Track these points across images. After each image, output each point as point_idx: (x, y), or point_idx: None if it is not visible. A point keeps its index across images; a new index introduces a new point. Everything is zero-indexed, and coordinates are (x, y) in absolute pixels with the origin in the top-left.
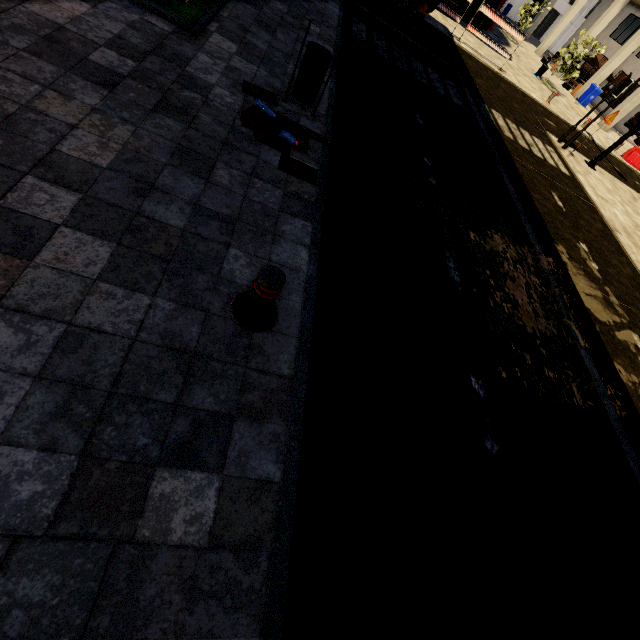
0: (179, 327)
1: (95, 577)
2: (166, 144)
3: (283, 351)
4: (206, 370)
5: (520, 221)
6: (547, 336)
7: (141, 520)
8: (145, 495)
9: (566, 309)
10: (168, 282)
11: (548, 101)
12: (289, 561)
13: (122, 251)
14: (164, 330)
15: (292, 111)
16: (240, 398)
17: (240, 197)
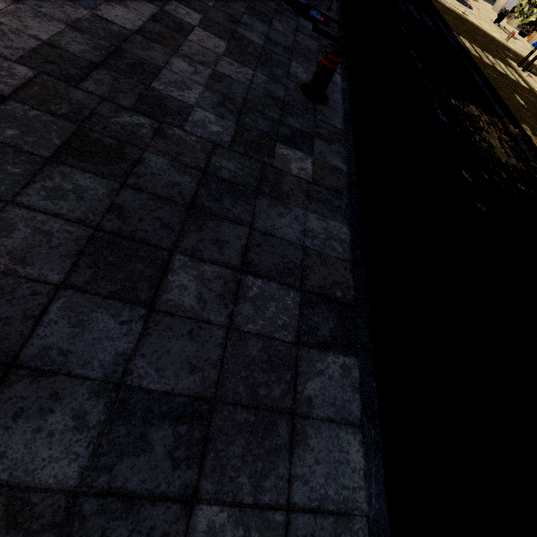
0: (272, 89)
1: (257, 172)
2: (241, 3)
3: (335, 117)
4: (292, 111)
5: (490, 103)
6: (518, 168)
7: (274, 160)
8: (273, 151)
9: (532, 158)
10: (260, 67)
11: (507, 40)
12: (359, 205)
13: (231, 46)
14: (264, 87)
15: (314, 4)
16: (315, 129)
17: (292, 39)
